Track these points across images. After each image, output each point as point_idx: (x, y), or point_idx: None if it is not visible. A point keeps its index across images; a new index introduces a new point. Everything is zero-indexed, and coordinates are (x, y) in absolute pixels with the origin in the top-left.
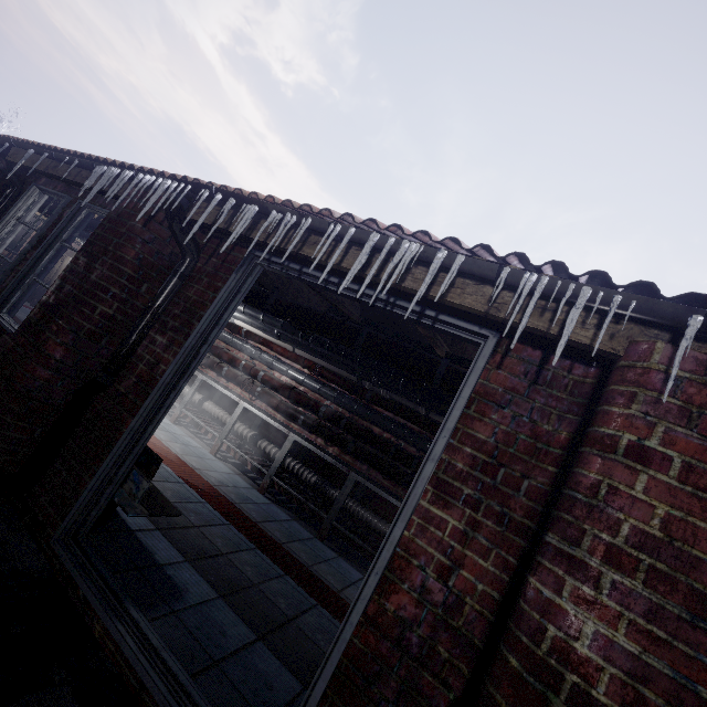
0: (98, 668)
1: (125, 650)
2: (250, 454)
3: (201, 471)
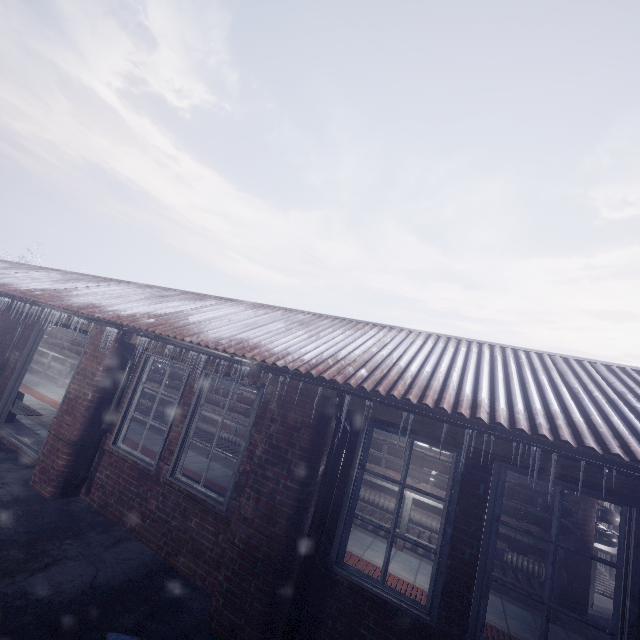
0: (5, 447)
1: (12, 441)
2: None
3: None
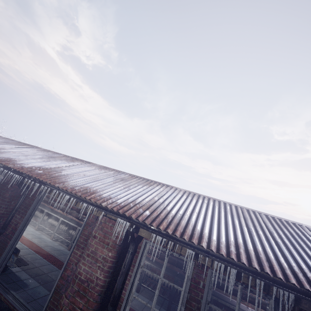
0: (2, 306)
1: (9, 300)
2: (65, 236)
3: (44, 247)
